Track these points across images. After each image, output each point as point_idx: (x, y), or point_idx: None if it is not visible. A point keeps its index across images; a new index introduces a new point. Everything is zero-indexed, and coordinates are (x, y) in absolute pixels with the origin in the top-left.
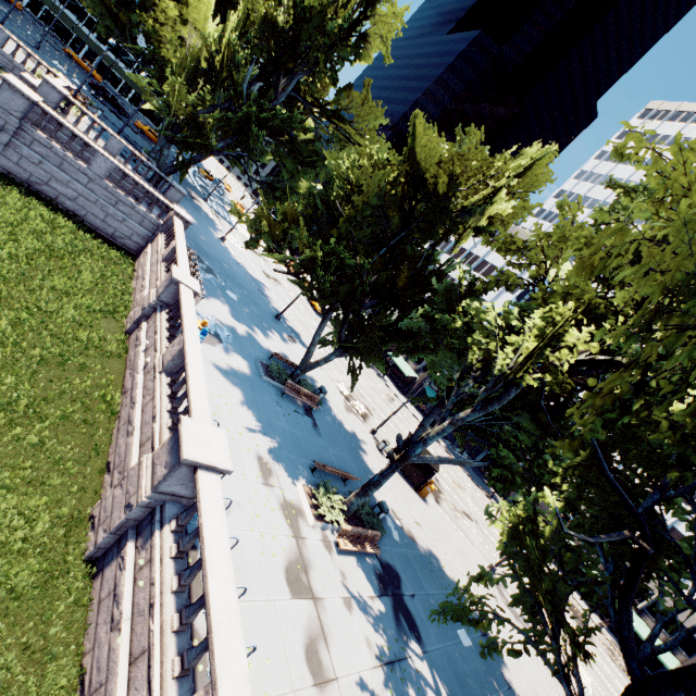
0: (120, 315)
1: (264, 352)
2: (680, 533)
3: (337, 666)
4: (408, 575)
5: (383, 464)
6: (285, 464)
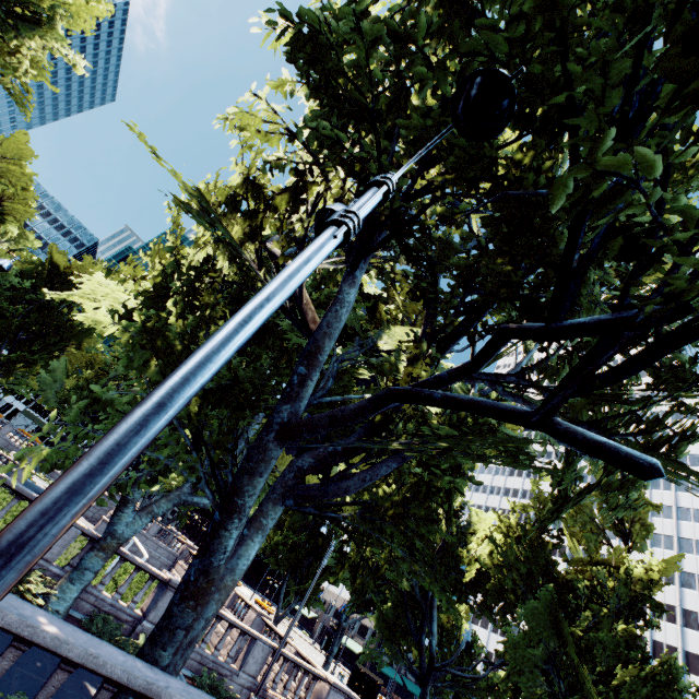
0: None
1: None
2: None
3: None
4: None
5: None
6: None
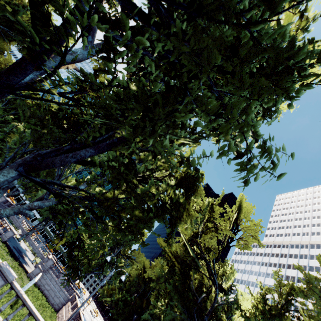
0: None
1: None
2: None
3: None
4: None
5: None
6: None
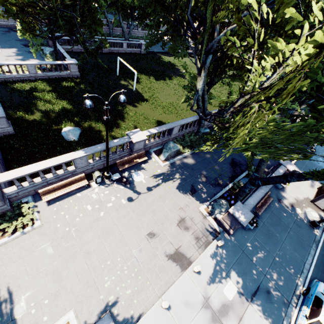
0: None
1: None
2: None
3: None
4: None
5: None
6: None
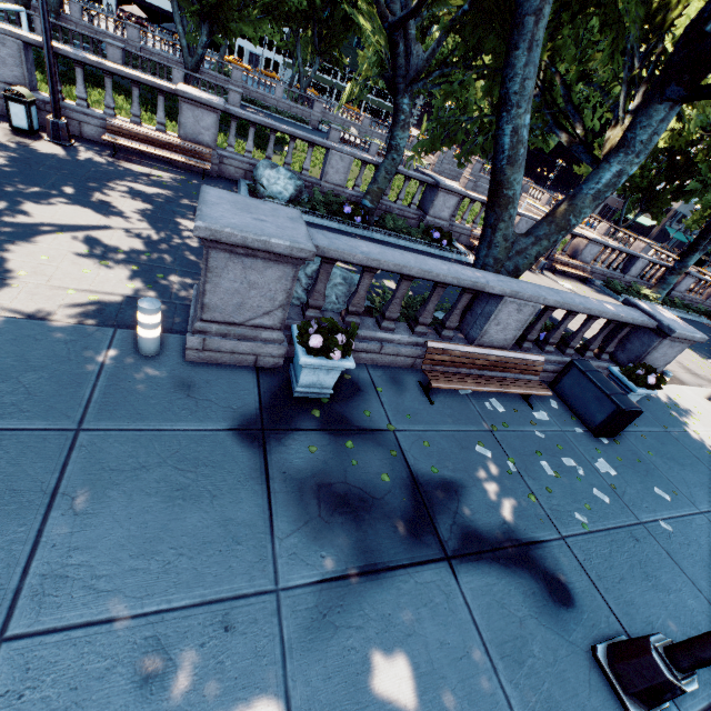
0: None
1: None
2: None
3: None
4: None
5: None
6: None
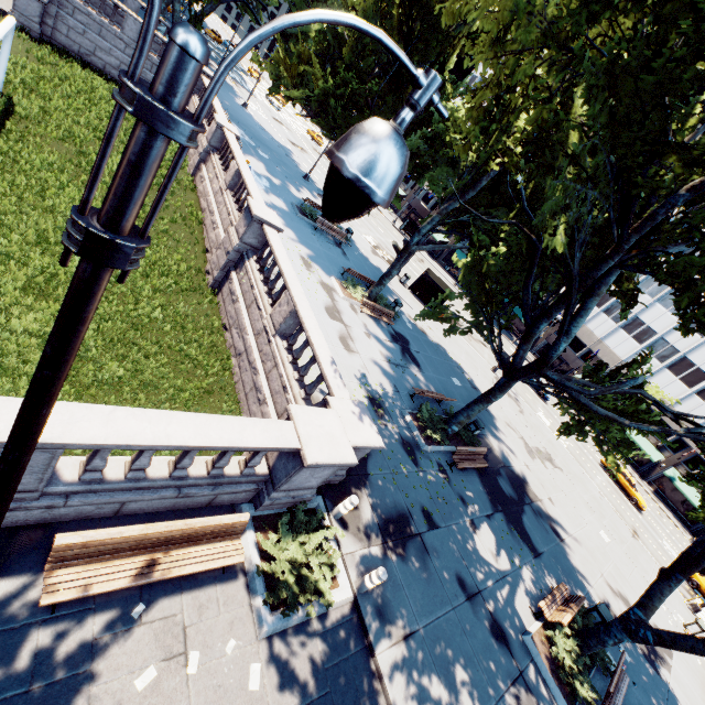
0: (183, 165)
1: (298, 201)
2: (690, 361)
3: (359, 350)
4: (416, 344)
5: (404, 292)
6: (321, 266)
